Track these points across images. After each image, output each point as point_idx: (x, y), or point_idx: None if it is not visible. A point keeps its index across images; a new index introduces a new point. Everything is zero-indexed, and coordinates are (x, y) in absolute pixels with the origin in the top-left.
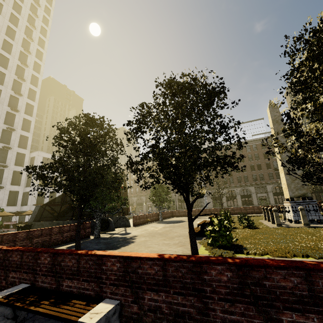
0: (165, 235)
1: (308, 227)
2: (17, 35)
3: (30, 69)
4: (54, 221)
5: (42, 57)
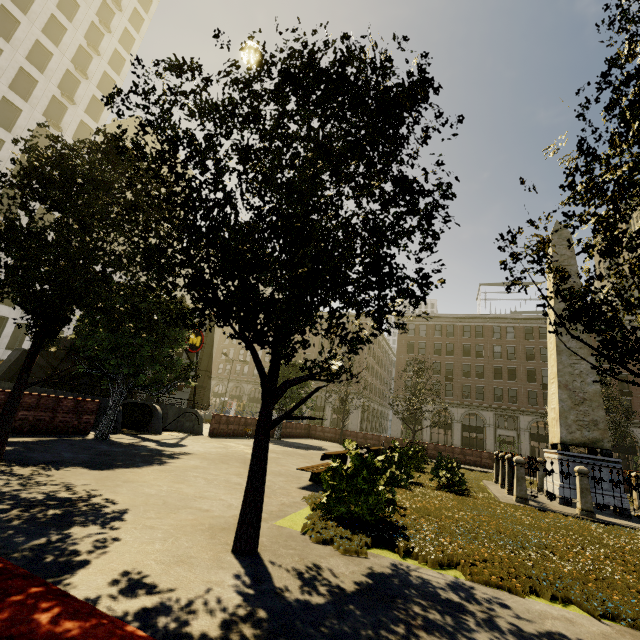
0: None
1: (591, 519)
2: (81, 13)
3: (91, 85)
4: (38, 388)
5: (121, 68)
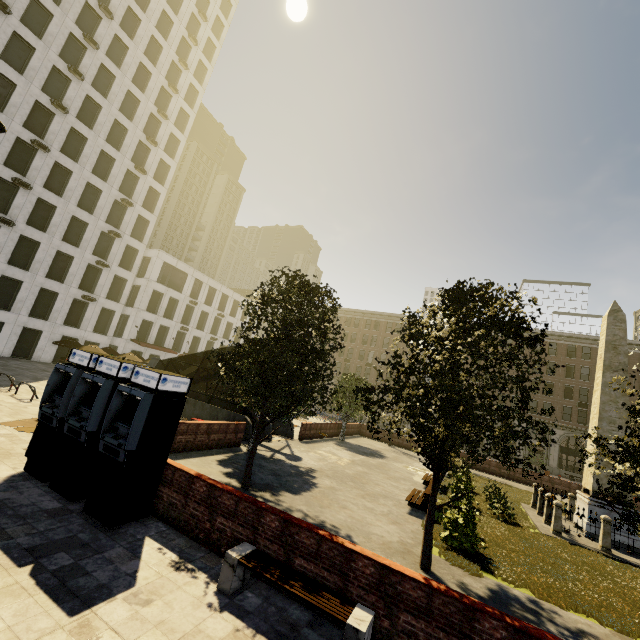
0: (362, 487)
1: (608, 555)
2: (174, 29)
3: (180, 98)
4: None
5: (203, 77)
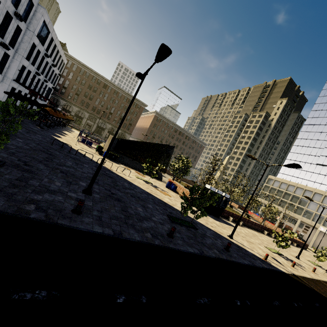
0: None
1: None
2: None
3: None
4: (134, 161)
5: None
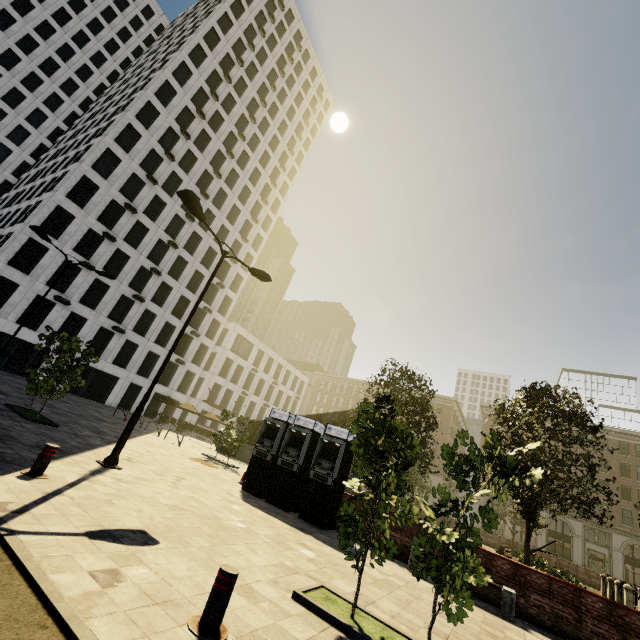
0: None
1: None
2: (270, 162)
3: (267, 208)
4: None
5: (285, 192)
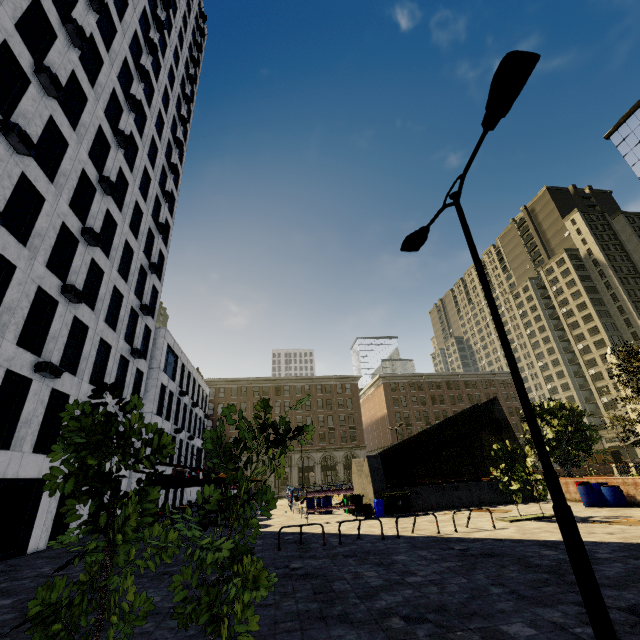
0: None
1: None
2: (175, 84)
3: (176, 154)
4: (446, 485)
5: (184, 137)
